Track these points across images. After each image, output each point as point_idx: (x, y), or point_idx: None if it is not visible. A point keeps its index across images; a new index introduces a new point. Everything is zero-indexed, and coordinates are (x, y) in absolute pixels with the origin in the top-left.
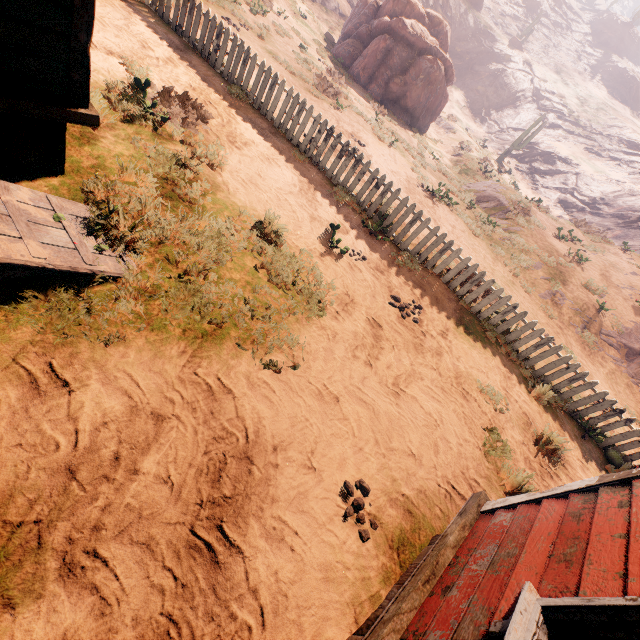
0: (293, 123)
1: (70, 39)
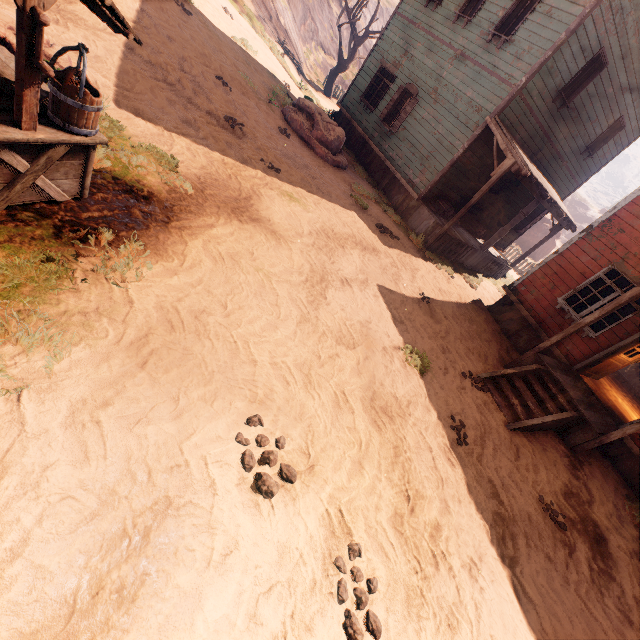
0: (506, 253)
1: (512, 241)
